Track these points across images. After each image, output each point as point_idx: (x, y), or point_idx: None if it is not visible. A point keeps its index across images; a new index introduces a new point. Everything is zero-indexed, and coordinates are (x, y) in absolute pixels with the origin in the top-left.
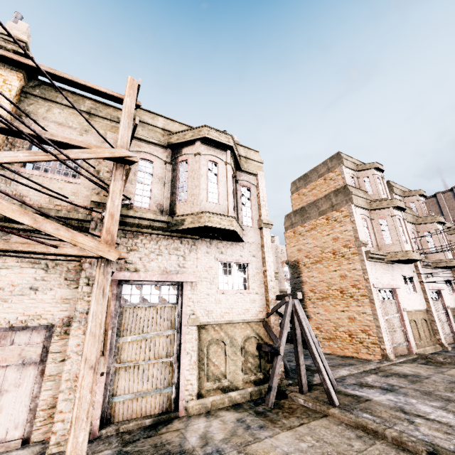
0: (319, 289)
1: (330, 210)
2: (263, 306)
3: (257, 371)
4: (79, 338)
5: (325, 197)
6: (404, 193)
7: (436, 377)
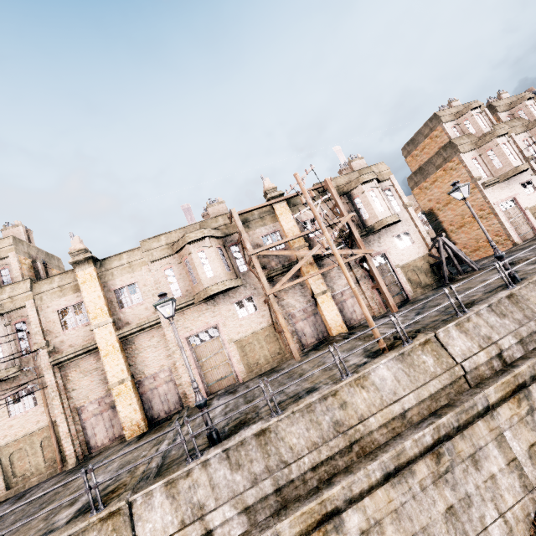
0: (456, 222)
1: (444, 163)
2: (425, 248)
3: (434, 276)
4: (363, 285)
5: (436, 154)
6: (510, 105)
7: None
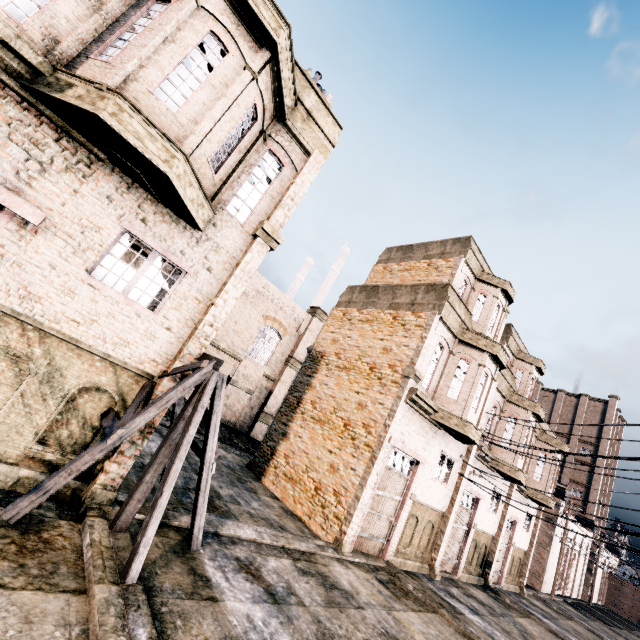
0: (323, 406)
1: (407, 308)
2: (167, 356)
3: (73, 451)
4: None
5: (412, 286)
6: (520, 353)
7: (374, 612)
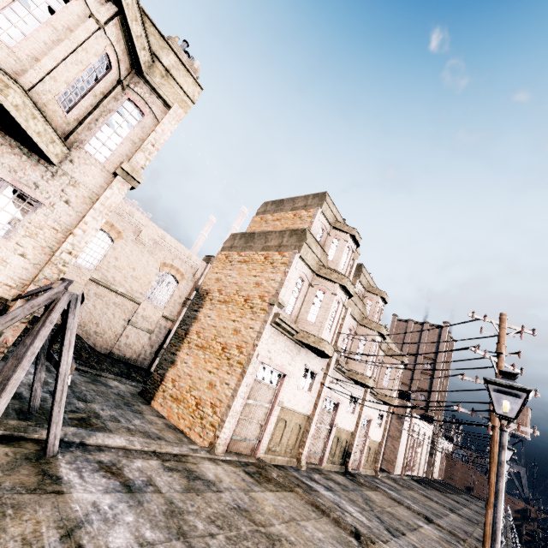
0: (206, 335)
1: (275, 250)
2: (21, 281)
3: None
4: None
5: (280, 232)
6: (370, 286)
7: (231, 494)
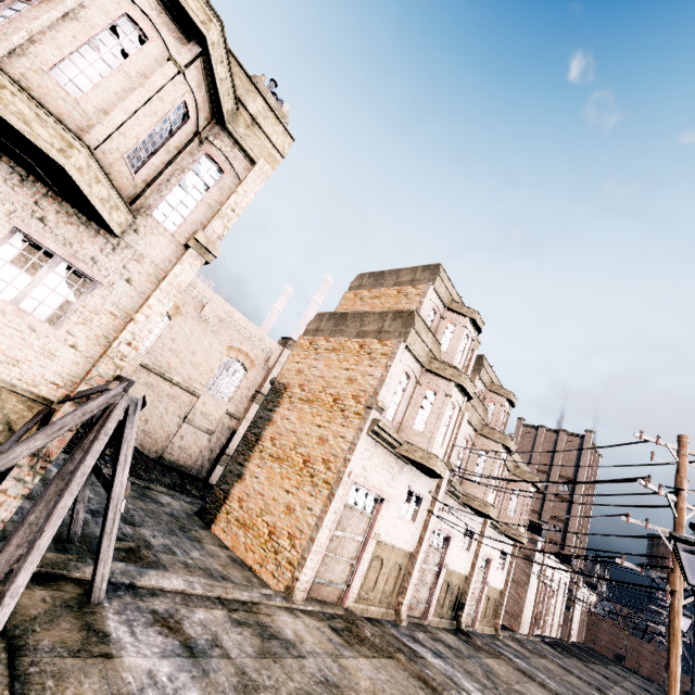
0: (283, 442)
1: (374, 336)
2: (70, 379)
3: None
4: None
5: (380, 314)
6: (493, 385)
7: (316, 661)
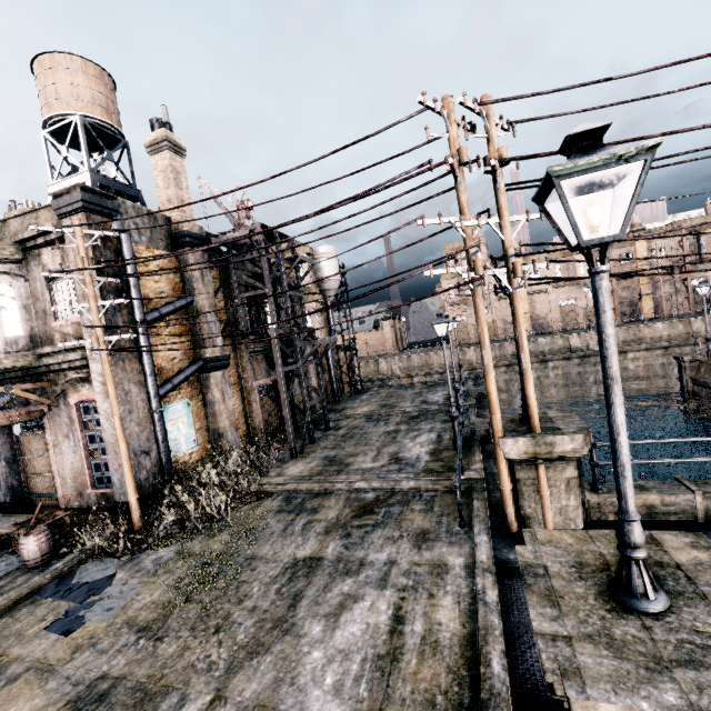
0: None
1: None
2: None
3: None
4: (679, 295)
5: None
6: None
7: None
